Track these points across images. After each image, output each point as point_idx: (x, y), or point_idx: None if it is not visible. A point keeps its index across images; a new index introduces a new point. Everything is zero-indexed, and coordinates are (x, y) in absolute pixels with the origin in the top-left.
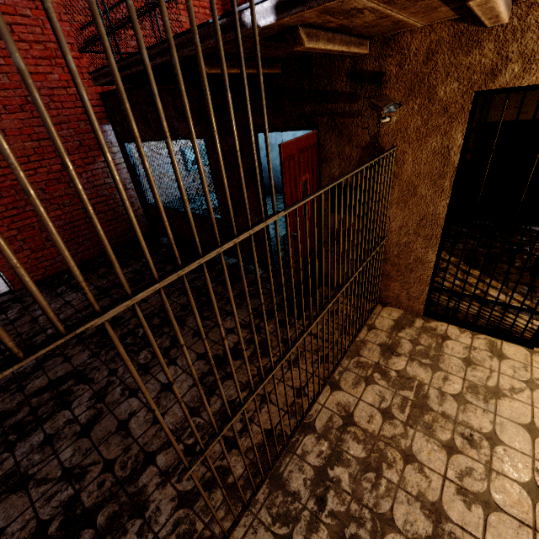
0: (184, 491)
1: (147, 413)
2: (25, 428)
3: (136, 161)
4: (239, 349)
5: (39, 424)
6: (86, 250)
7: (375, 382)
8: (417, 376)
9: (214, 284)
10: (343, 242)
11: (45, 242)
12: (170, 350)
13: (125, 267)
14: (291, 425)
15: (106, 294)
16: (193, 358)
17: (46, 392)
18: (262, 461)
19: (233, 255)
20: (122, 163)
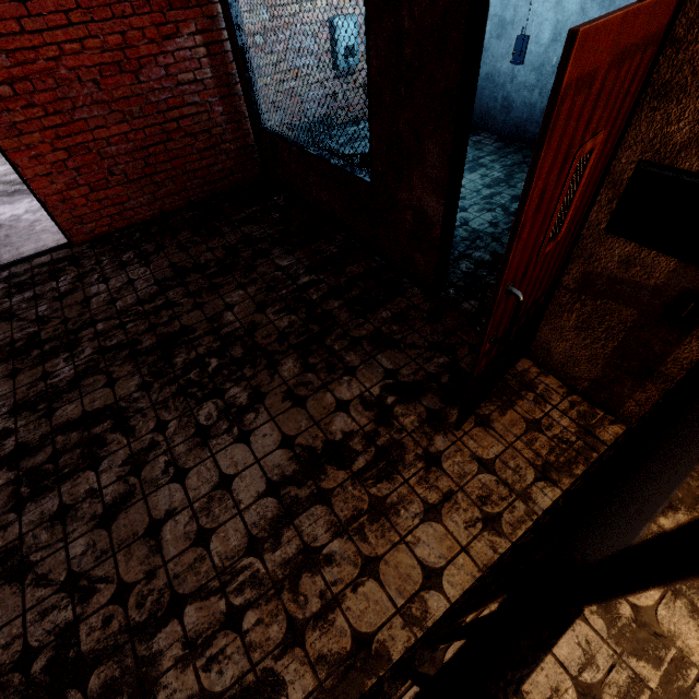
0: (210, 692)
1: (190, 521)
2: (41, 481)
3: (246, 38)
4: (349, 449)
5: (57, 481)
6: (167, 196)
7: (581, 616)
8: (678, 636)
9: (337, 302)
10: (609, 300)
11: (109, 177)
12: (245, 414)
13: (215, 236)
14: (402, 643)
15: (181, 280)
16: (275, 441)
17: (76, 430)
18: (337, 695)
19: (380, 252)
20: (224, 41)
